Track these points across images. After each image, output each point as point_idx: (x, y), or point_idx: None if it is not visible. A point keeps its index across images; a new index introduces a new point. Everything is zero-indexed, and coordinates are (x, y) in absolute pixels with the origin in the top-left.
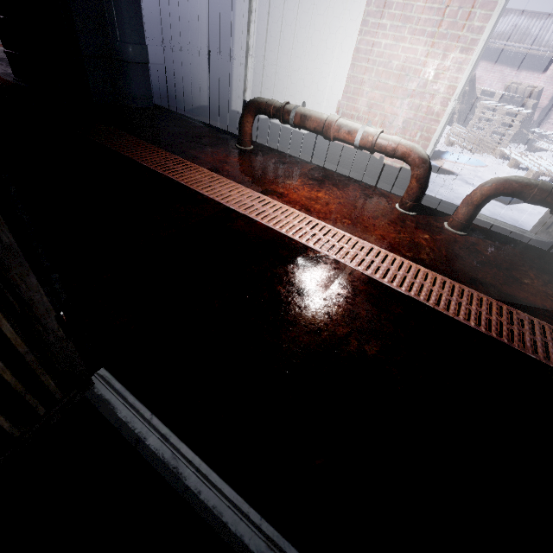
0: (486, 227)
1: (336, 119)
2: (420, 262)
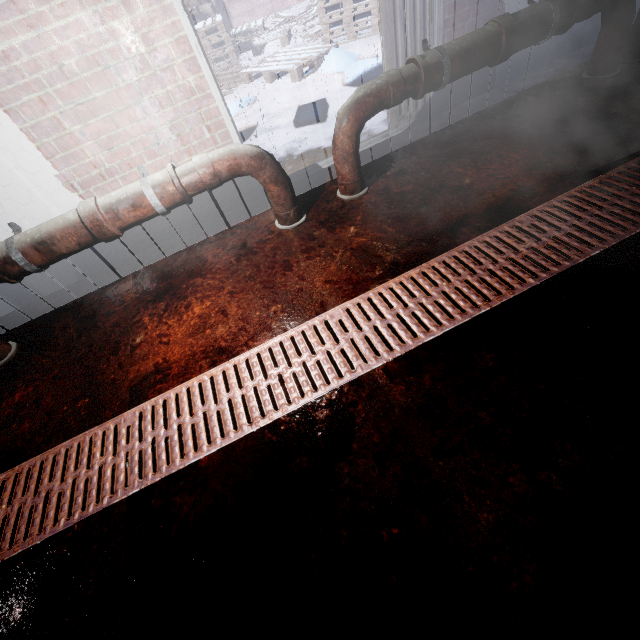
0: (363, 161)
1: (94, 206)
2: (398, 268)
